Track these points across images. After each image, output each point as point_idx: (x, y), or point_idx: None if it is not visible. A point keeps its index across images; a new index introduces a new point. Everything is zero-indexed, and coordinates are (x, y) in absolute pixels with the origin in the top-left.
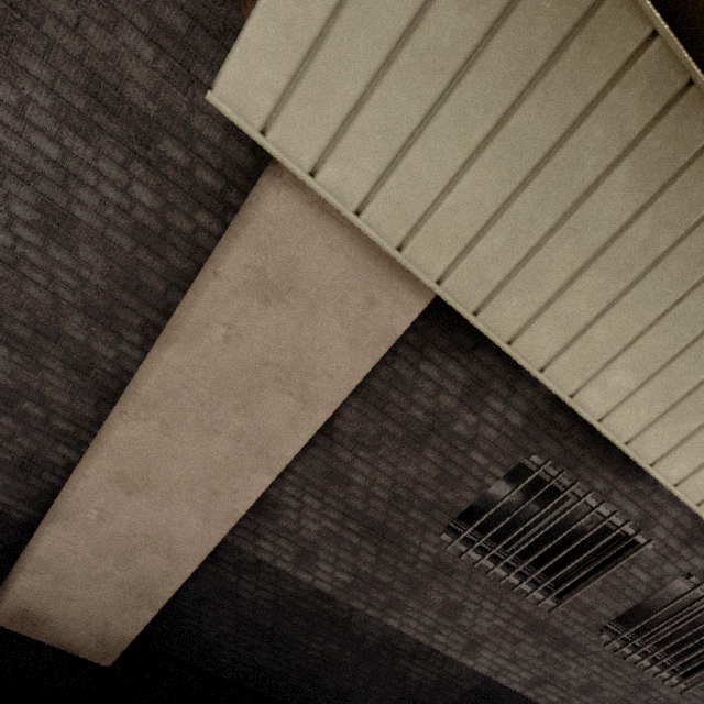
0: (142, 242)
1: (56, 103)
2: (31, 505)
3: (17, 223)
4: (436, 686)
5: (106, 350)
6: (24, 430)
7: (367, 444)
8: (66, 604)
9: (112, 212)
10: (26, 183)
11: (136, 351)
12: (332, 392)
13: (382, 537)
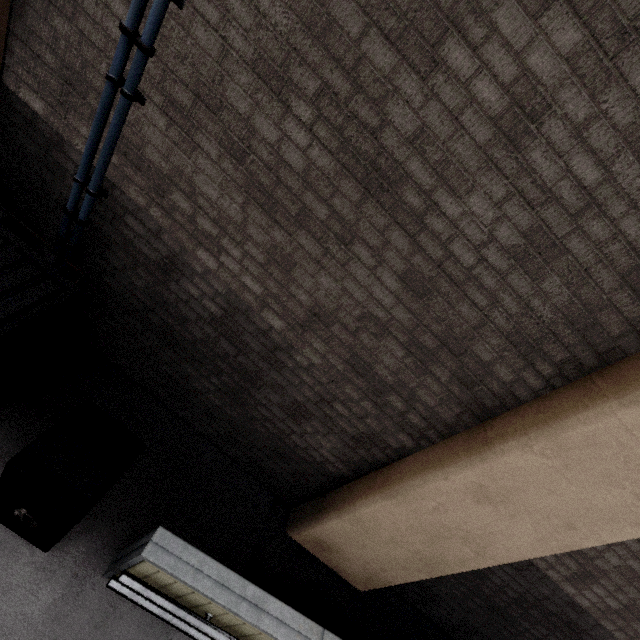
0: (631, 284)
1: (637, 121)
2: (347, 466)
3: (491, 246)
4: None
5: (505, 373)
6: (377, 415)
7: None
8: (358, 548)
9: (617, 249)
10: (532, 207)
11: (539, 381)
12: None
13: None
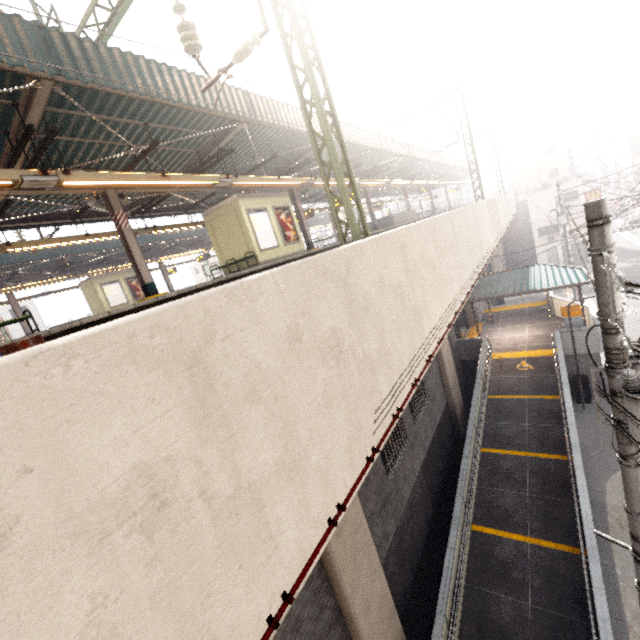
0: (308, 585)
1: None
2: None
3: None
4: (421, 488)
5: (327, 614)
6: None
7: (365, 502)
8: None
9: (300, 596)
10: (285, 636)
11: (330, 598)
12: (361, 514)
13: (385, 502)
